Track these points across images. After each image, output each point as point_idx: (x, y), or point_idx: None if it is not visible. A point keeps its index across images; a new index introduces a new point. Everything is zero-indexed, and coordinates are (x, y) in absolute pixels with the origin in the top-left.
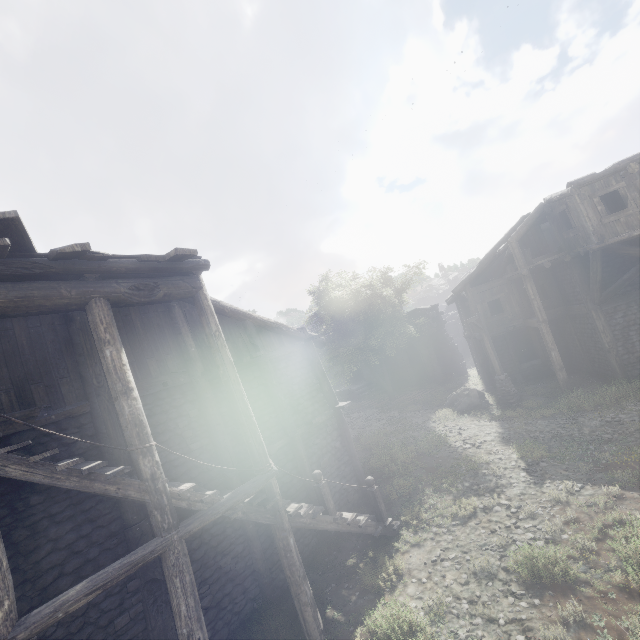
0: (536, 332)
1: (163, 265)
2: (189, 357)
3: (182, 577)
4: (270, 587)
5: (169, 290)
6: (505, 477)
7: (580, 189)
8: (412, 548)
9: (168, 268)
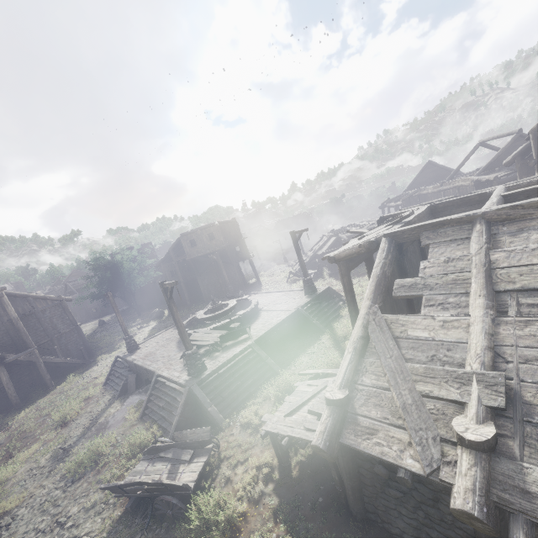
0: (197, 282)
1: None
2: (1, 315)
3: (4, 372)
4: (41, 383)
5: None
6: (137, 342)
7: (183, 237)
8: (93, 365)
9: None
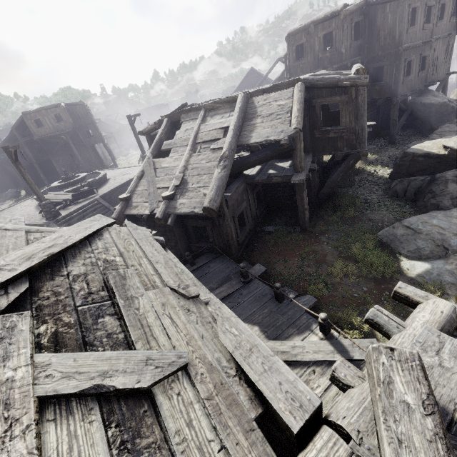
0: (52, 164)
1: None
2: None
3: None
4: None
5: None
6: None
7: (26, 116)
8: None
9: None
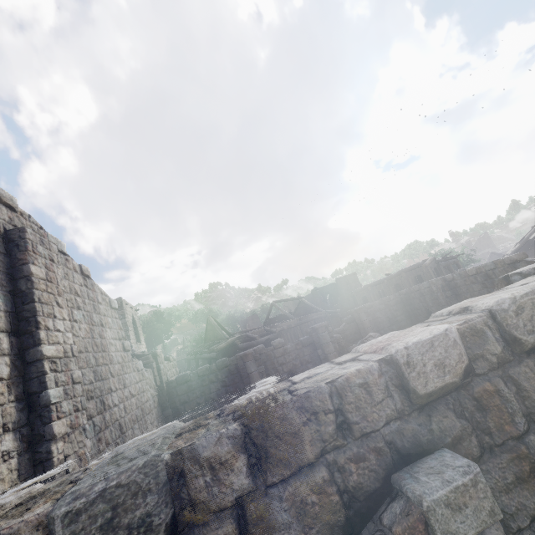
0: None
1: (454, 257)
2: None
3: None
4: None
5: (456, 262)
6: None
7: None
8: None
9: (455, 257)
